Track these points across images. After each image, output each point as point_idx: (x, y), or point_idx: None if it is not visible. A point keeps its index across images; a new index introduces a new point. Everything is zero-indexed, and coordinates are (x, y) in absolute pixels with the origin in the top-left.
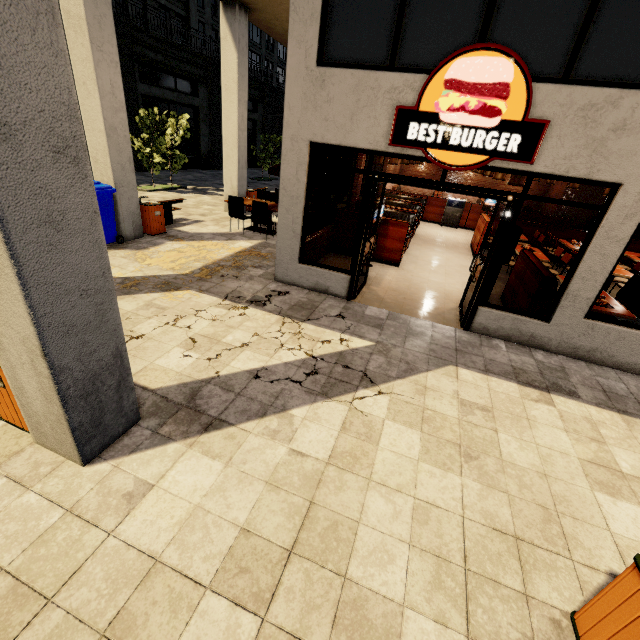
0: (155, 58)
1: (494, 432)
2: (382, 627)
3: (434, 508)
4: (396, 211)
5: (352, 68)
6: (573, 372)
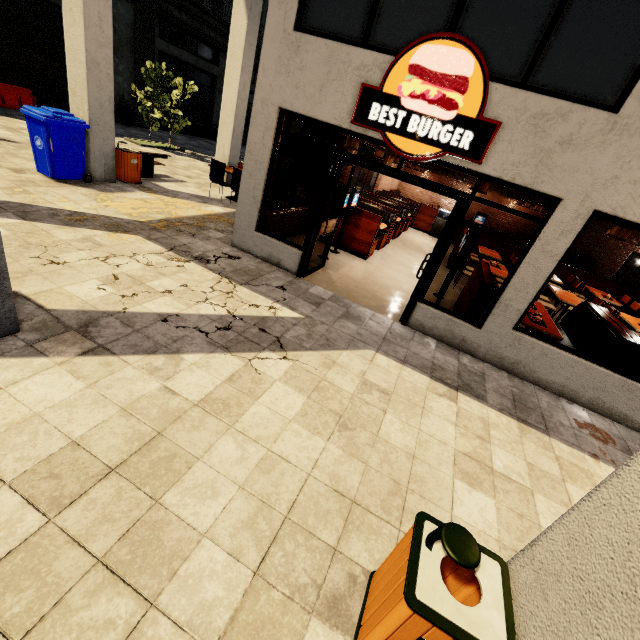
0: (179, 17)
1: (382, 412)
2: (171, 549)
3: (284, 462)
4: (378, 207)
5: (327, 38)
6: (491, 379)
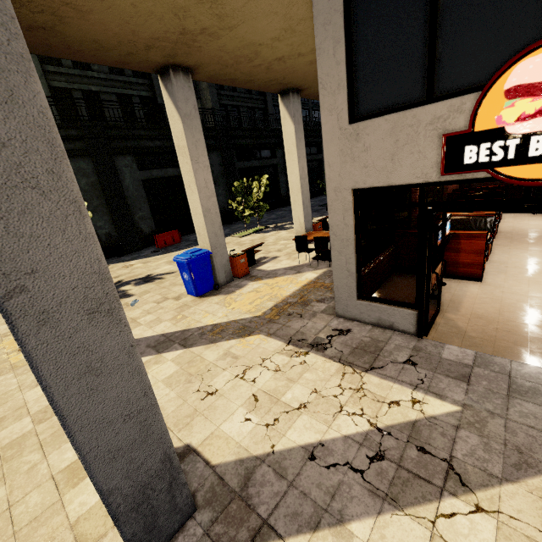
0: (246, 143)
1: None
2: None
3: None
4: (467, 217)
5: (385, 114)
6: None
